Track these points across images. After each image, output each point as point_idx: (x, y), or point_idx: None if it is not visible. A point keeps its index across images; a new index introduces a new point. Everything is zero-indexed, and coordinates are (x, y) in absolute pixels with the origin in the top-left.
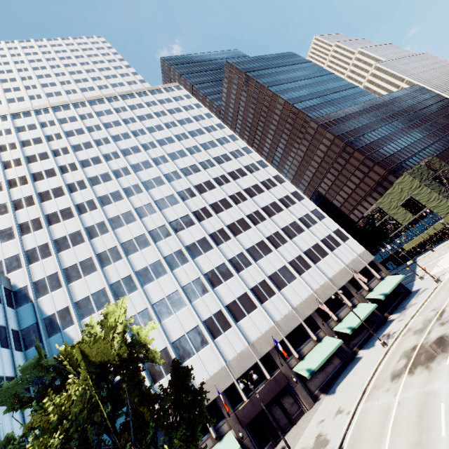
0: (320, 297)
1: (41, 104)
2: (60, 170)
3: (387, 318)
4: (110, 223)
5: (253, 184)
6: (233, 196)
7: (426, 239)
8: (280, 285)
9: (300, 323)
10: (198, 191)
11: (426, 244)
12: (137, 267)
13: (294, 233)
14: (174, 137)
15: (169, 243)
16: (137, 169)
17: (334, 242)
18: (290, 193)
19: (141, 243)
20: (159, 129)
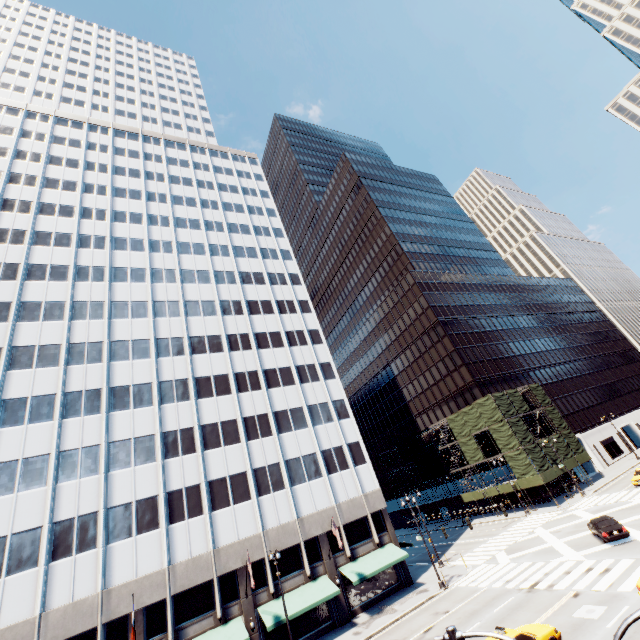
0: (270, 544)
1: (44, 107)
2: (1, 205)
3: (355, 616)
4: (19, 309)
5: (274, 330)
6: (235, 336)
7: (495, 496)
8: (218, 502)
9: (213, 579)
10: (187, 310)
11: (493, 503)
12: (11, 393)
13: (289, 426)
14: (203, 223)
15: (89, 372)
16: (118, 245)
17: (341, 460)
18: (320, 362)
19: (44, 357)
20: (190, 204)
